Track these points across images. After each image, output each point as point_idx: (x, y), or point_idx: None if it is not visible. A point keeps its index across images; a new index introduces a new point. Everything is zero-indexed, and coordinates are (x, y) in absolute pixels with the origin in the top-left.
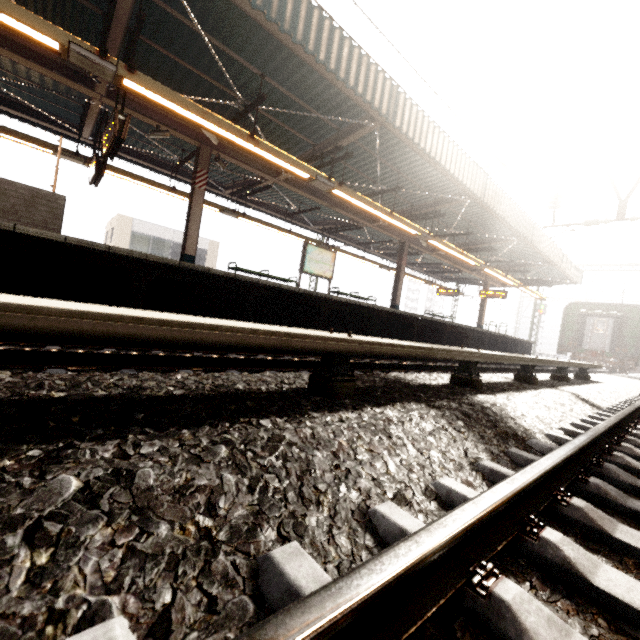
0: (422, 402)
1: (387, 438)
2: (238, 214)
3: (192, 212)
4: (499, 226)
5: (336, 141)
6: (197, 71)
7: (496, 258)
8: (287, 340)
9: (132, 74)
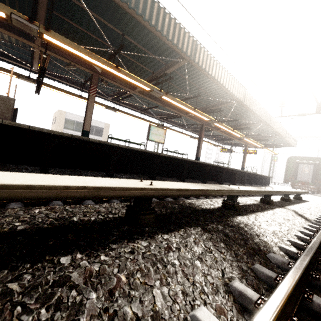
0: (199, 226)
1: (163, 267)
2: (115, 109)
3: (88, 108)
4: (252, 116)
5: (164, 70)
6: (88, 32)
7: (251, 133)
8: (97, 192)
9: (48, 32)
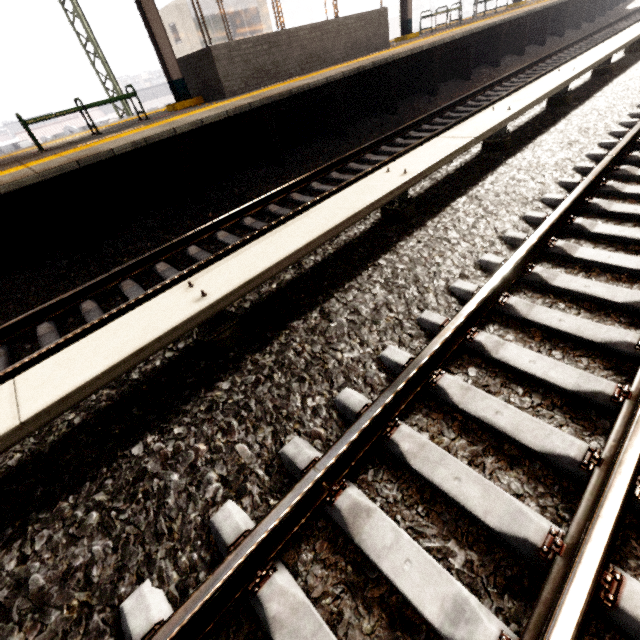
0: None
1: None
2: None
3: None
4: None
5: None
6: None
7: None
8: None
9: None
